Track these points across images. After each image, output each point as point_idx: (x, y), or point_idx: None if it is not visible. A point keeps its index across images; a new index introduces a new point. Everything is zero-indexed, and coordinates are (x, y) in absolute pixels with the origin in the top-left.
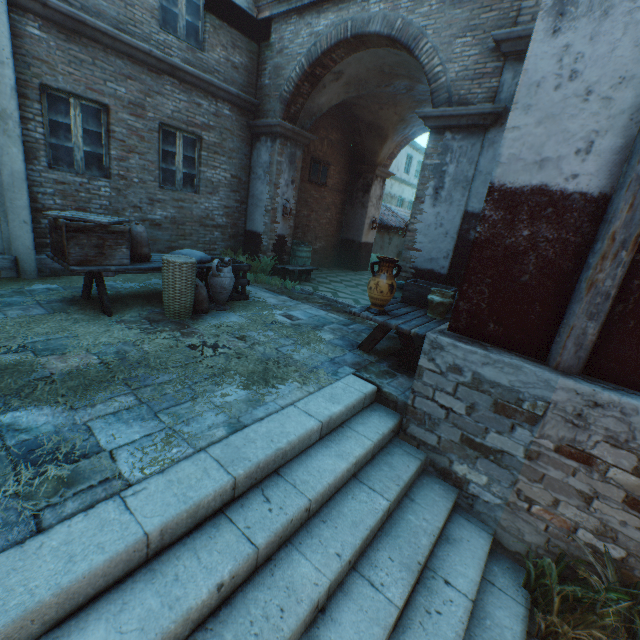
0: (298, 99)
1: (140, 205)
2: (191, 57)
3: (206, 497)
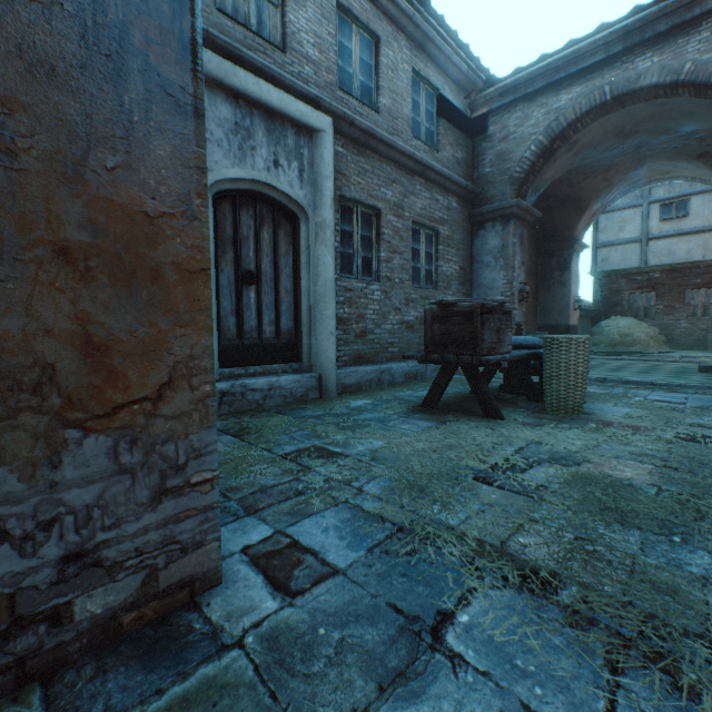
0: (529, 177)
1: (399, 307)
2: (431, 158)
3: None
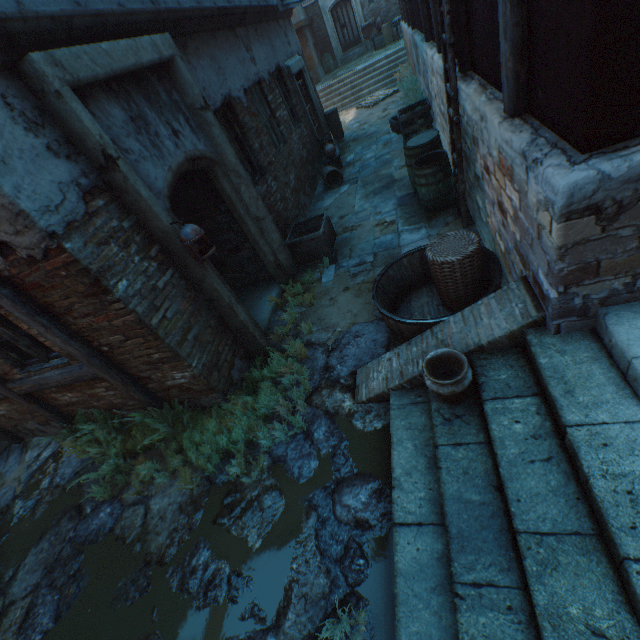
0: None
1: (395, 3)
2: None
3: (360, 69)
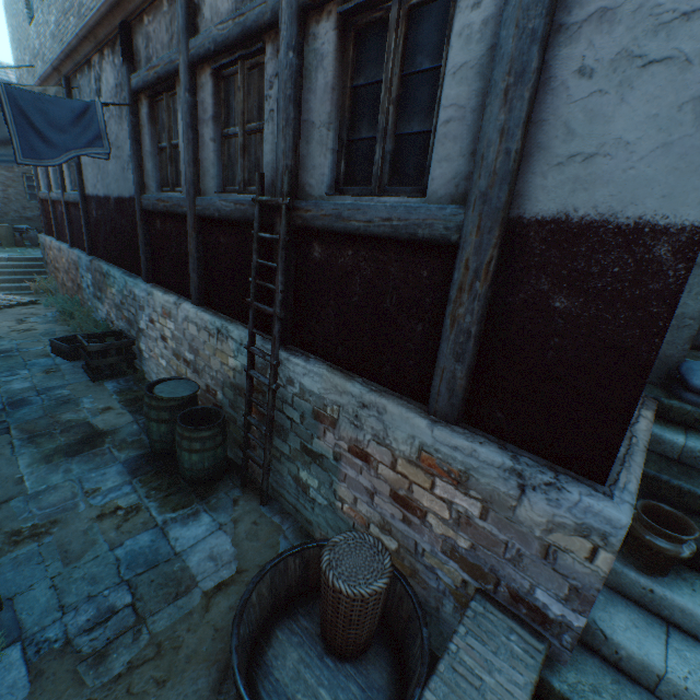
0: None
1: (19, 210)
2: None
3: None
